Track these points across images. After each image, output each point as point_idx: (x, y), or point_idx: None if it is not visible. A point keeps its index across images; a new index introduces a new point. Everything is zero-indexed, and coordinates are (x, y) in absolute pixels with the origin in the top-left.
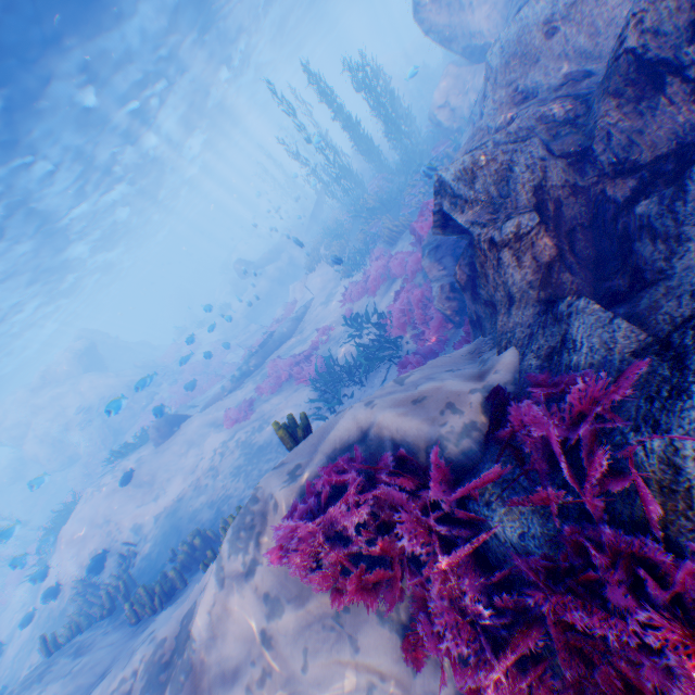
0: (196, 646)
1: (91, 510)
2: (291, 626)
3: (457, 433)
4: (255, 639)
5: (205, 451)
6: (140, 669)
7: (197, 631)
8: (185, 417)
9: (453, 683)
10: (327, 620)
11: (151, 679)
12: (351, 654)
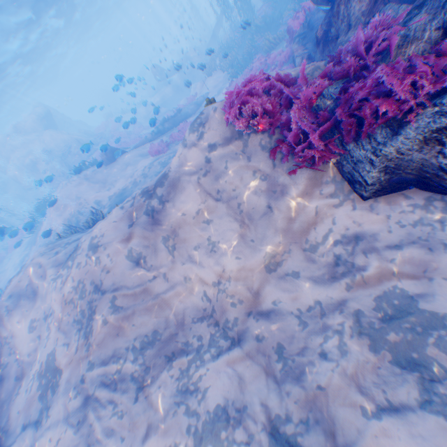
0: (171, 170)
1: (68, 194)
2: (220, 154)
3: (311, 71)
4: (202, 161)
5: (138, 167)
6: (137, 195)
7: (171, 165)
8: (123, 152)
9: (289, 166)
10: (237, 152)
11: (144, 195)
12: (246, 163)
